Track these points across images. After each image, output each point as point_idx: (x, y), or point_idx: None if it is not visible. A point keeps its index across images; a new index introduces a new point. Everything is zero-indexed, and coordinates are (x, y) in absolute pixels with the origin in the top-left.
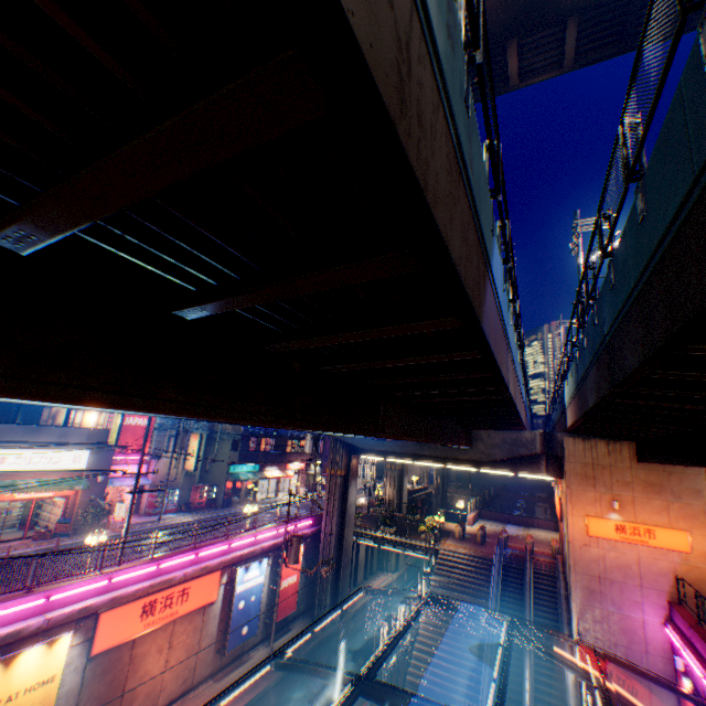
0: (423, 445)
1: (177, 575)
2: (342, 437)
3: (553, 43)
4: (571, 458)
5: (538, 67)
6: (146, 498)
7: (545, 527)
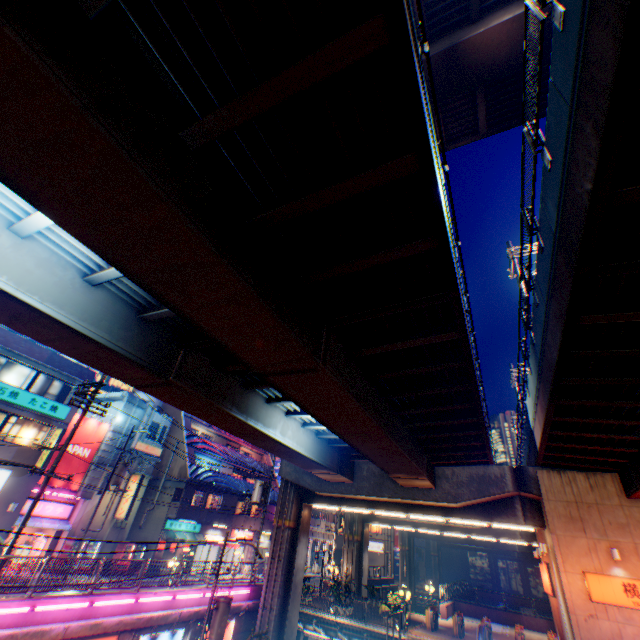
0: (381, 485)
1: (53, 627)
2: (293, 478)
3: (468, 117)
4: (550, 495)
5: (460, 136)
6: (59, 548)
7: (537, 628)
